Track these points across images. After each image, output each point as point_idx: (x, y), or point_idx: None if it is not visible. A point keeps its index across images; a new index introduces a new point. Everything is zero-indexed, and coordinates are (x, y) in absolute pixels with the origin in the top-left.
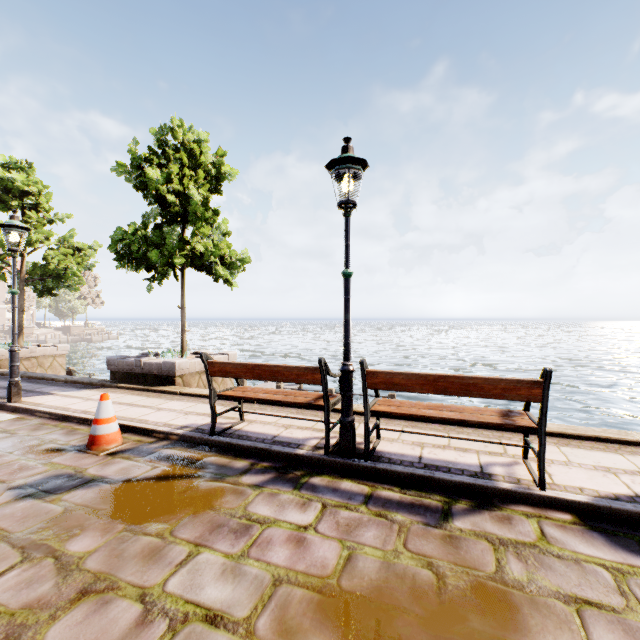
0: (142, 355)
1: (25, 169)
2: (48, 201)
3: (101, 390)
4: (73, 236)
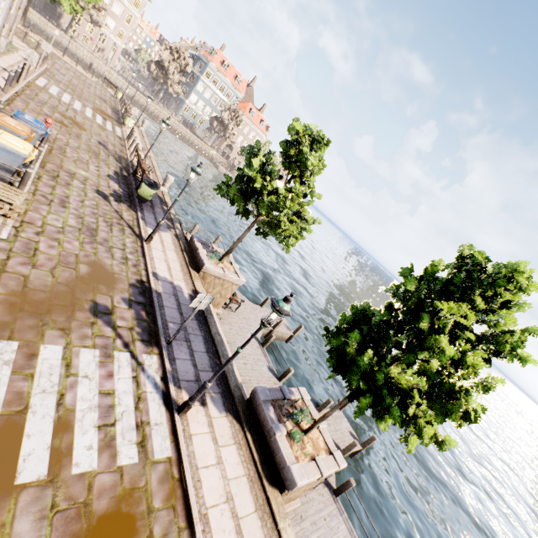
0: (279, 392)
1: (322, 143)
2: (315, 174)
3: (233, 427)
4: (309, 204)
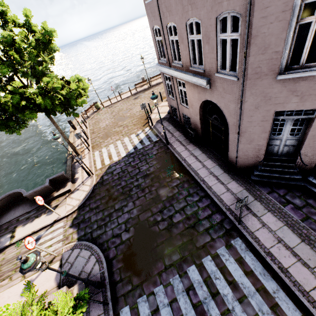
0: None
1: None
2: None
3: None
4: None
